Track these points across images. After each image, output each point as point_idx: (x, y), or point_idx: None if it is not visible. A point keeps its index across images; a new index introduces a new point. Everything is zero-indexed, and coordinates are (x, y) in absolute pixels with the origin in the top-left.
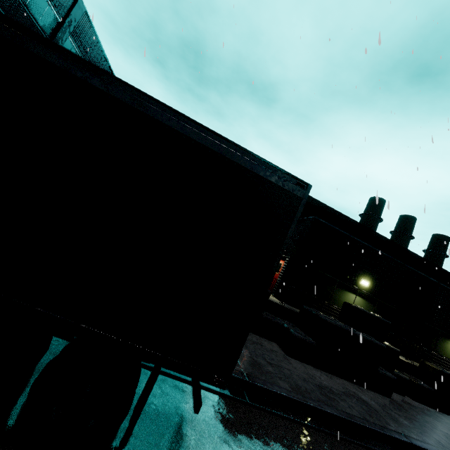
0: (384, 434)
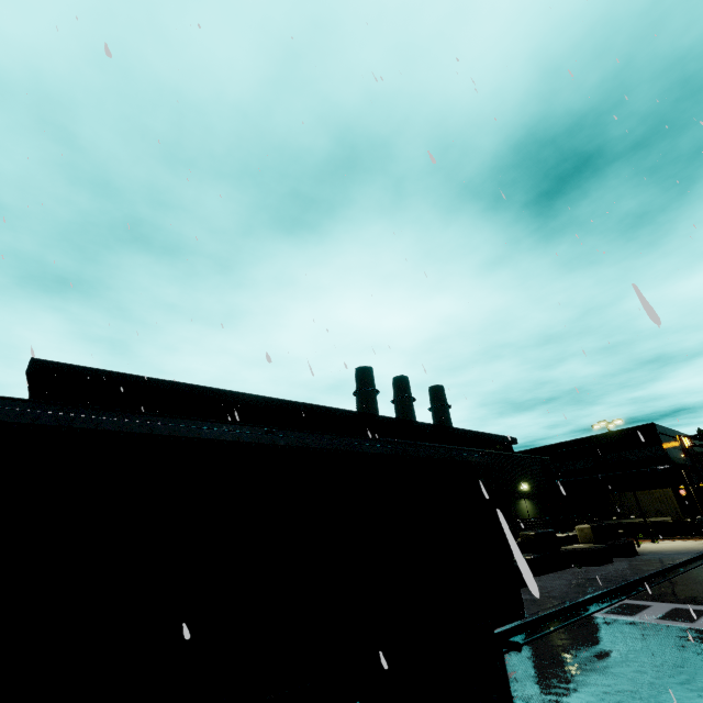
0: (559, 610)
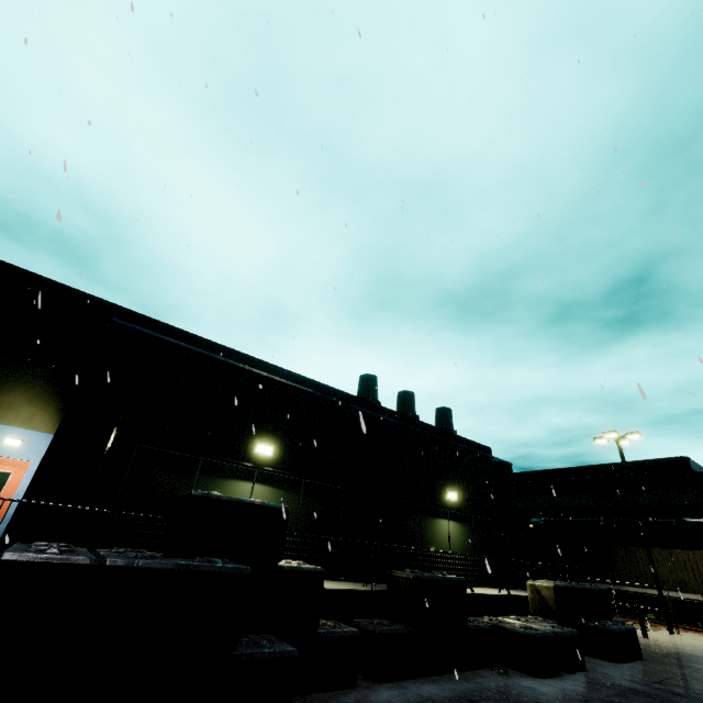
0: None
